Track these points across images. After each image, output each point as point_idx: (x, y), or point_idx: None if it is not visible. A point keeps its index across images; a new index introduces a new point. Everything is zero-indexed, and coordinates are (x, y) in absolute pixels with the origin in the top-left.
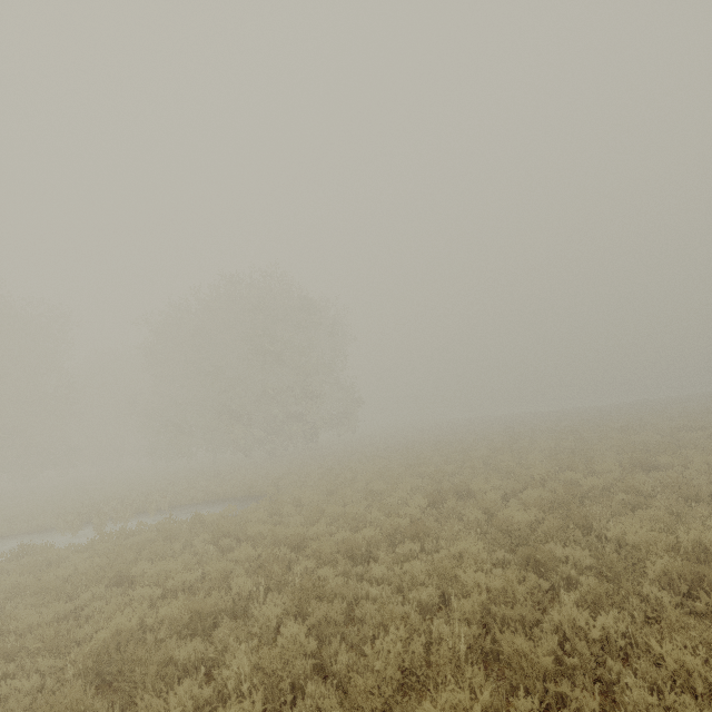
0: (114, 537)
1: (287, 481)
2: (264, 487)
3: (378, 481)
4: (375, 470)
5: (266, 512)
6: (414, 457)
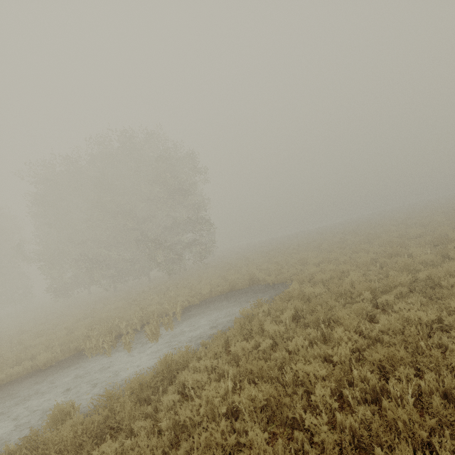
0: (246, 325)
1: (260, 273)
2: (241, 282)
3: (361, 252)
4: (314, 256)
5: (356, 275)
6: (312, 250)
